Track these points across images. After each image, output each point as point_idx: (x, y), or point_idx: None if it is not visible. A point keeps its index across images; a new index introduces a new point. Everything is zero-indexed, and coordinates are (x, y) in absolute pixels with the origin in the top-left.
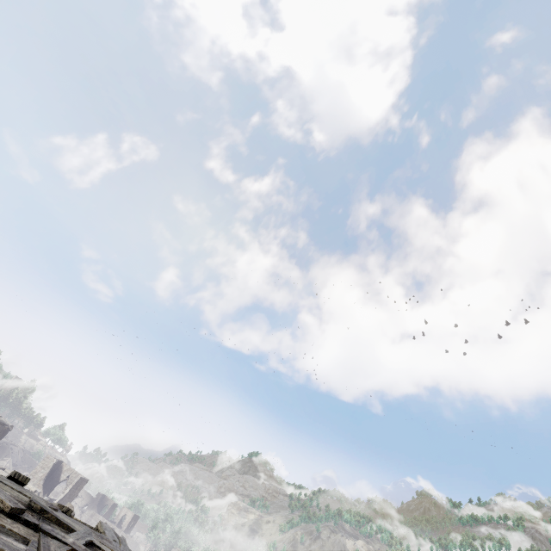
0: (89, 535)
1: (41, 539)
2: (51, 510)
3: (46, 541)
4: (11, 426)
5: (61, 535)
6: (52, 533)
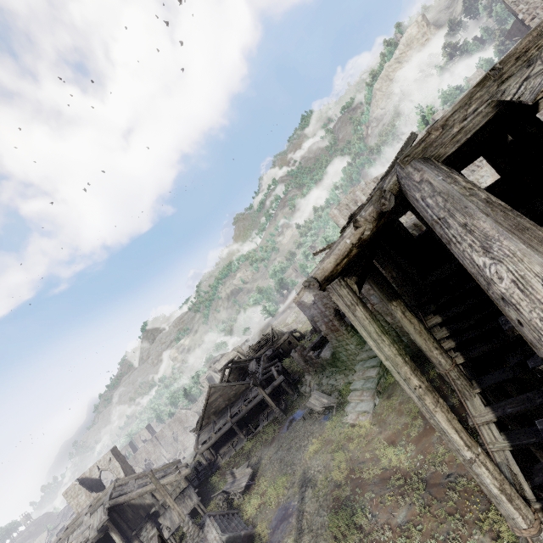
0: None
1: None
2: None
3: None
4: None
5: None
6: None
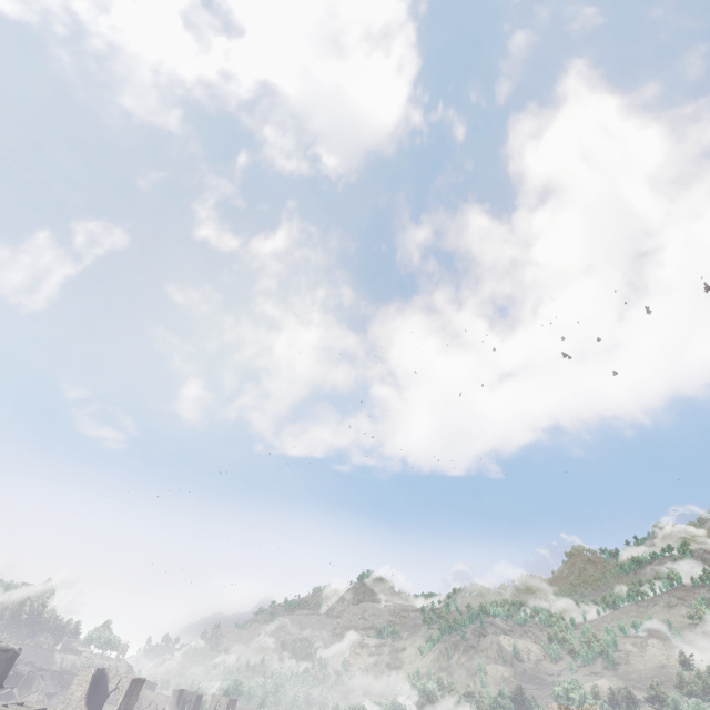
0: None
1: None
2: None
3: None
4: (19, 649)
5: None
6: None
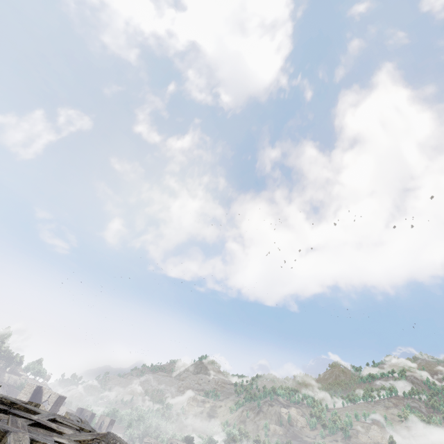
0: (52, 416)
1: (10, 417)
2: (19, 403)
3: (14, 419)
4: None
5: (27, 415)
6: (19, 414)
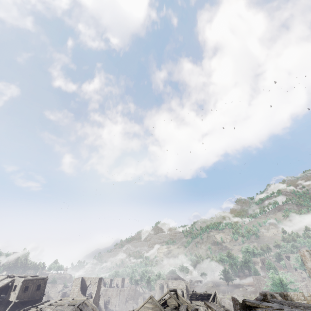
0: None
1: None
2: None
3: None
4: (46, 277)
5: None
6: None
